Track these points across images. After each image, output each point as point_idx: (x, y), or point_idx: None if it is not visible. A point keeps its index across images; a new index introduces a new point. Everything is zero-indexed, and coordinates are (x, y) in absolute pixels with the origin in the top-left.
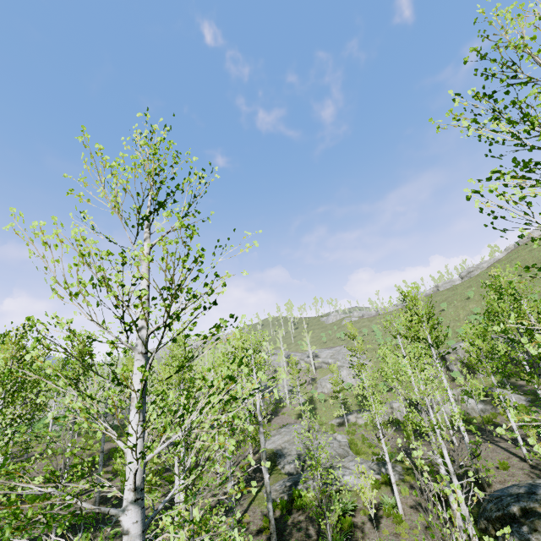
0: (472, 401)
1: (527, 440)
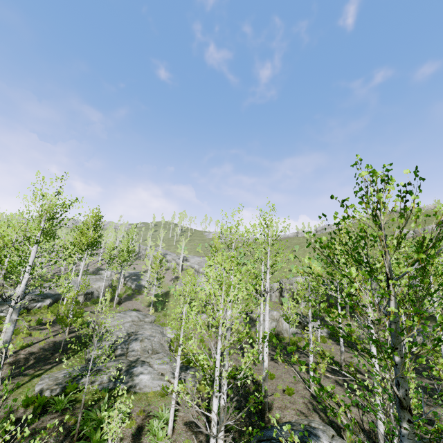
0: (288, 325)
1: (316, 368)
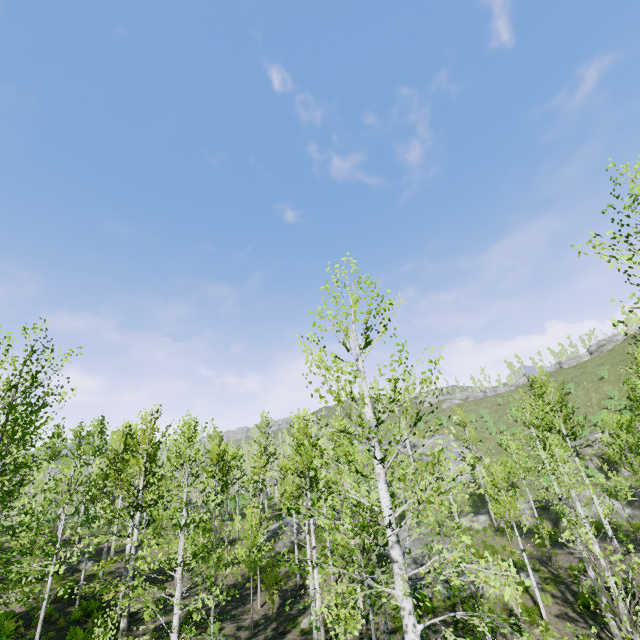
0: (616, 505)
1: None
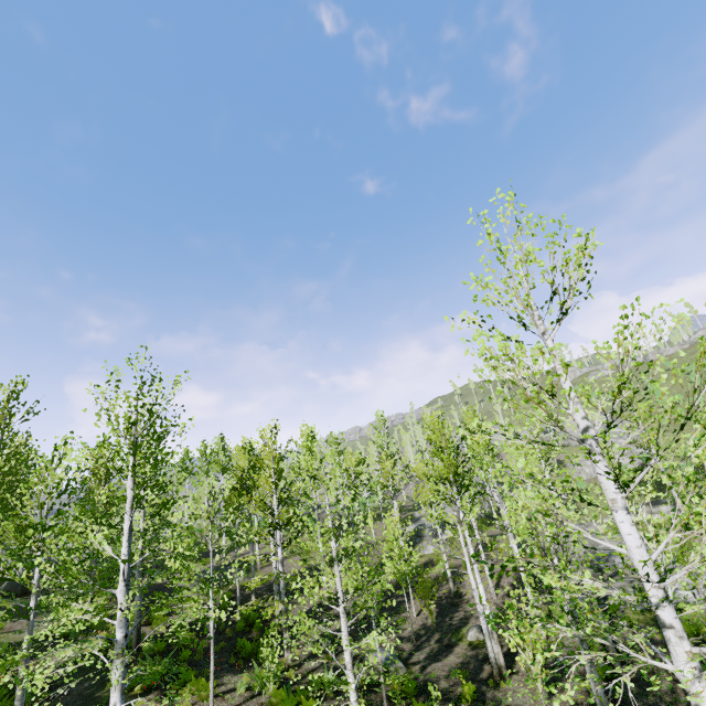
0: None
1: None
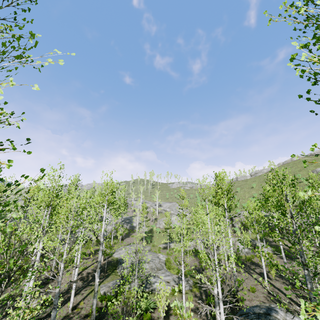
0: (242, 246)
1: (268, 275)
